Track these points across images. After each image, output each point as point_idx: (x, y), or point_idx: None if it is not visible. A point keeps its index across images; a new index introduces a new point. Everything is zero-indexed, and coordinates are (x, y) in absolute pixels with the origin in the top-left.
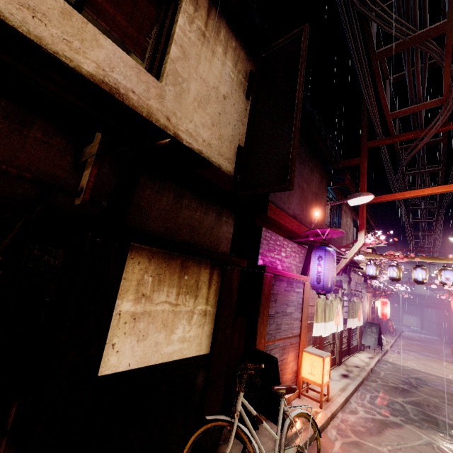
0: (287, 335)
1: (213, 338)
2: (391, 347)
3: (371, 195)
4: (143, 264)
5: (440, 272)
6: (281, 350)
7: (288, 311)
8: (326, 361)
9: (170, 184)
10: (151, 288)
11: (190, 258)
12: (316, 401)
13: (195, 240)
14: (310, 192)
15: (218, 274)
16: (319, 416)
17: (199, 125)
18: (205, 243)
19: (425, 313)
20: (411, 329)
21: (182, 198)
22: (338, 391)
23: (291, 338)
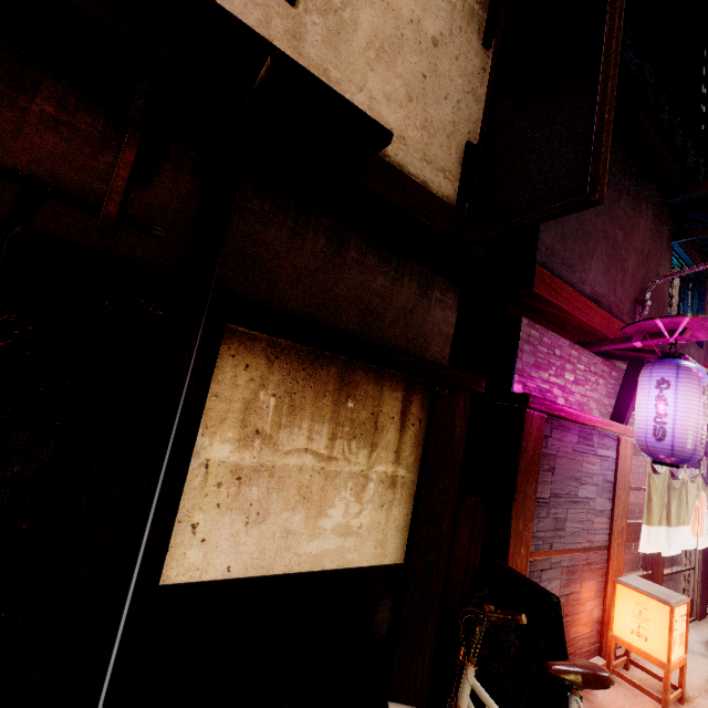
0: (579, 543)
1: (411, 534)
2: None
3: None
4: (256, 369)
5: None
6: (565, 573)
7: (581, 495)
8: (678, 613)
9: (318, 217)
10: (273, 419)
11: (358, 366)
12: (650, 697)
13: (374, 333)
14: (631, 251)
15: (421, 403)
16: None
17: (380, 98)
18: (395, 342)
19: None
20: None
21: (346, 247)
22: (706, 682)
23: (589, 552)
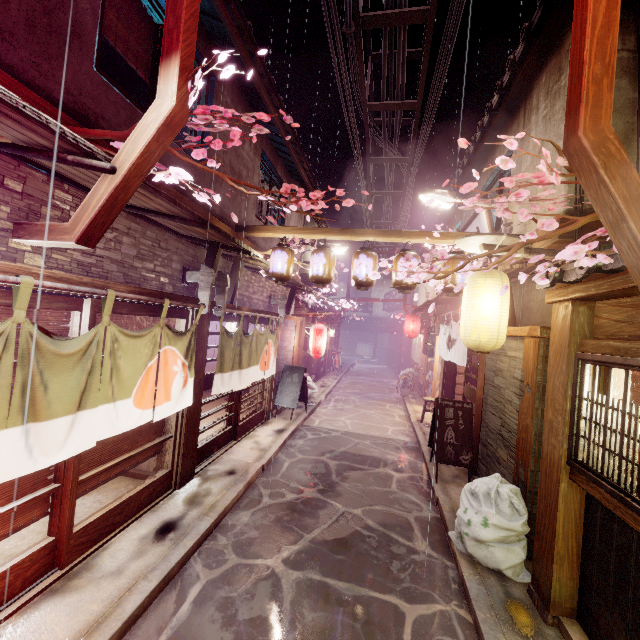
0: None
1: None
2: (328, 395)
3: None
4: None
5: (397, 262)
6: None
7: None
8: None
9: None
10: None
11: None
12: None
13: None
14: None
15: None
16: None
17: None
18: None
19: (379, 339)
20: (364, 359)
21: None
22: None
23: None
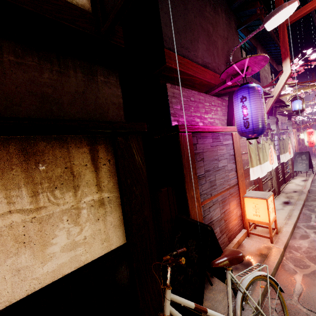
0: (224, 188)
1: (125, 226)
2: None
3: (295, 0)
4: None
5: None
6: (221, 203)
7: (220, 166)
8: (269, 201)
9: None
10: None
11: (38, 139)
12: (265, 238)
13: (57, 114)
14: (218, 36)
15: (106, 150)
16: (272, 252)
17: None
18: (78, 116)
19: None
20: None
21: None
22: (284, 220)
23: (230, 189)
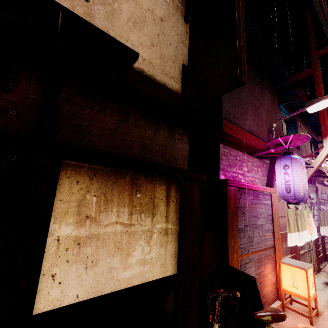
0: (261, 247)
1: (178, 258)
2: None
3: None
4: (83, 183)
5: None
6: (256, 262)
7: (258, 224)
8: (309, 273)
9: (112, 103)
10: (96, 209)
11: (140, 175)
12: (304, 316)
13: (148, 158)
14: (263, 110)
15: (176, 190)
16: None
17: (137, 45)
18: (160, 161)
19: None
20: None
21: (128, 117)
22: (326, 303)
23: (266, 250)
